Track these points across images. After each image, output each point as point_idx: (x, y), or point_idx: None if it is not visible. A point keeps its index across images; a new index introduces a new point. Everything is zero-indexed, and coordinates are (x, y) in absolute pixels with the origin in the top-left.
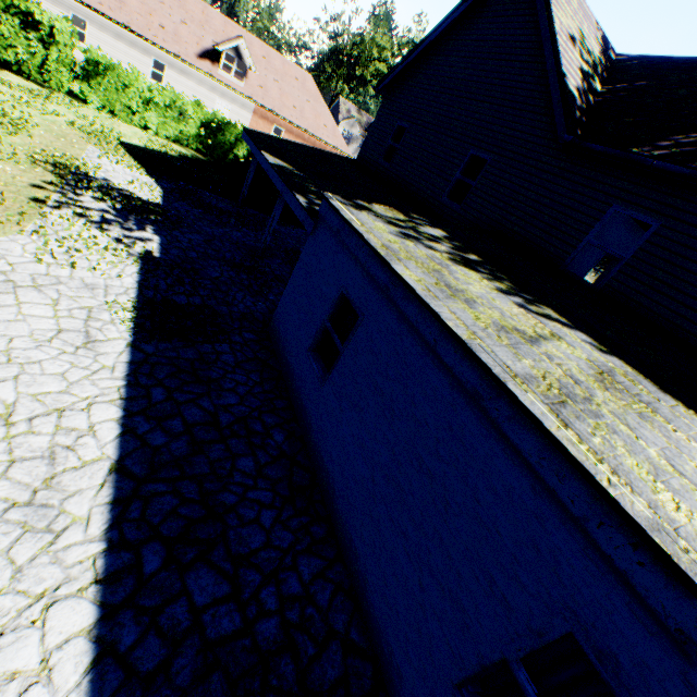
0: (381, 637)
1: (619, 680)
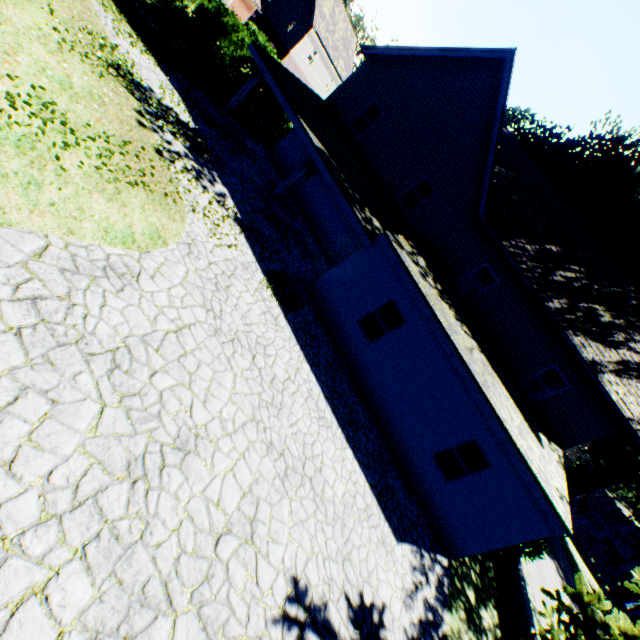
0: (399, 445)
1: (483, 449)
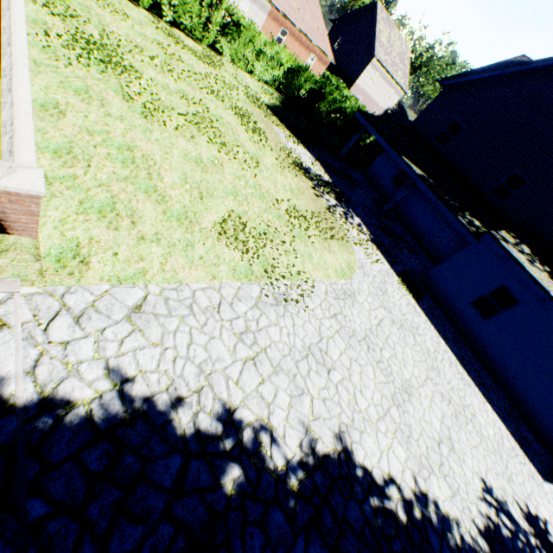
0: (524, 405)
1: None
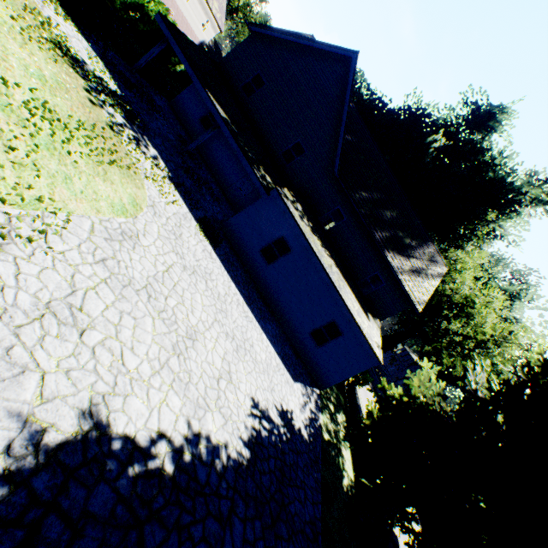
0: (289, 330)
1: (338, 325)
